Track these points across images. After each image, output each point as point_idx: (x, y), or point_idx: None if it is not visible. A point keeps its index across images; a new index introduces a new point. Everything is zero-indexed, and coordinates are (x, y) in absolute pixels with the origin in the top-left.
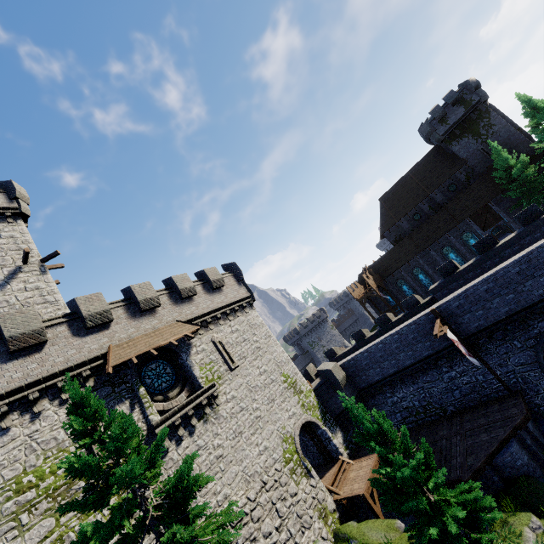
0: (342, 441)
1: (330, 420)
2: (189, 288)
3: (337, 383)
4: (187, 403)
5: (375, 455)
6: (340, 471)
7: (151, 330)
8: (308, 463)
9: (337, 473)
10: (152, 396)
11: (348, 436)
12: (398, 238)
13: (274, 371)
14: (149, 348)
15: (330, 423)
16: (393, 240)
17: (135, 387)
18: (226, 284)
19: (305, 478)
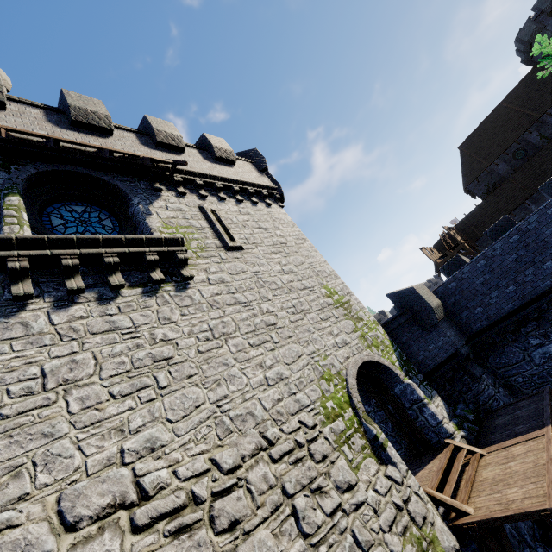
0: (447, 415)
1: (417, 374)
2: (172, 136)
3: (428, 311)
4: (106, 241)
5: (546, 430)
6: (453, 465)
7: (81, 147)
8: (380, 431)
9: (444, 473)
10: (47, 232)
11: (458, 409)
12: (491, 188)
13: (308, 277)
14: (47, 136)
15: (418, 379)
16: (484, 192)
17: (2, 192)
18: (239, 165)
19: (373, 462)
